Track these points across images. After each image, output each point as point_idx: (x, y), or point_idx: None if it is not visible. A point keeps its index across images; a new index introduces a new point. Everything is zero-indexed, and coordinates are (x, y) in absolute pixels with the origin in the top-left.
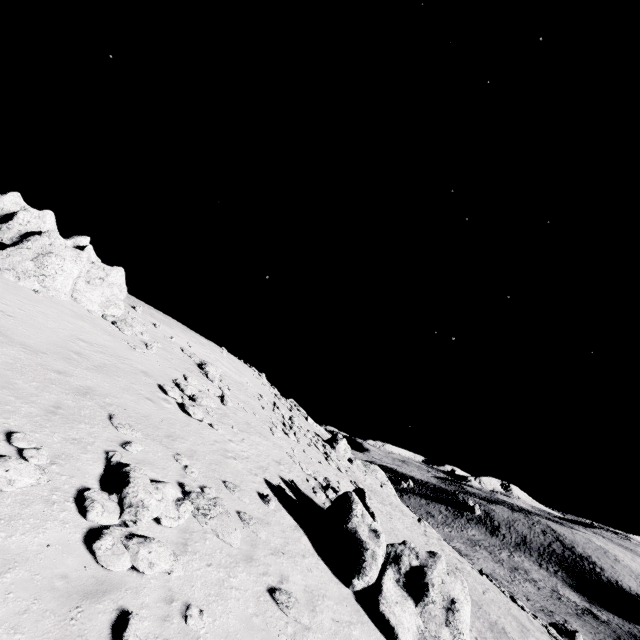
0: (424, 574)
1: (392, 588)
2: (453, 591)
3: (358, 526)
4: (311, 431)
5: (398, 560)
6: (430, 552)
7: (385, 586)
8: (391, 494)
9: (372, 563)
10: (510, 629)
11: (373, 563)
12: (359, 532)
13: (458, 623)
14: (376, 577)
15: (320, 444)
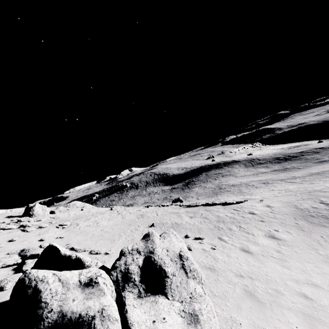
0: (154, 262)
1: (141, 313)
2: (175, 247)
3: (63, 304)
4: (2, 219)
5: (128, 276)
6: (144, 237)
7: (135, 326)
8: (90, 209)
9: (108, 328)
10: (177, 220)
11: (109, 326)
12: (69, 310)
13: (193, 266)
14: (120, 328)
15: (15, 222)
